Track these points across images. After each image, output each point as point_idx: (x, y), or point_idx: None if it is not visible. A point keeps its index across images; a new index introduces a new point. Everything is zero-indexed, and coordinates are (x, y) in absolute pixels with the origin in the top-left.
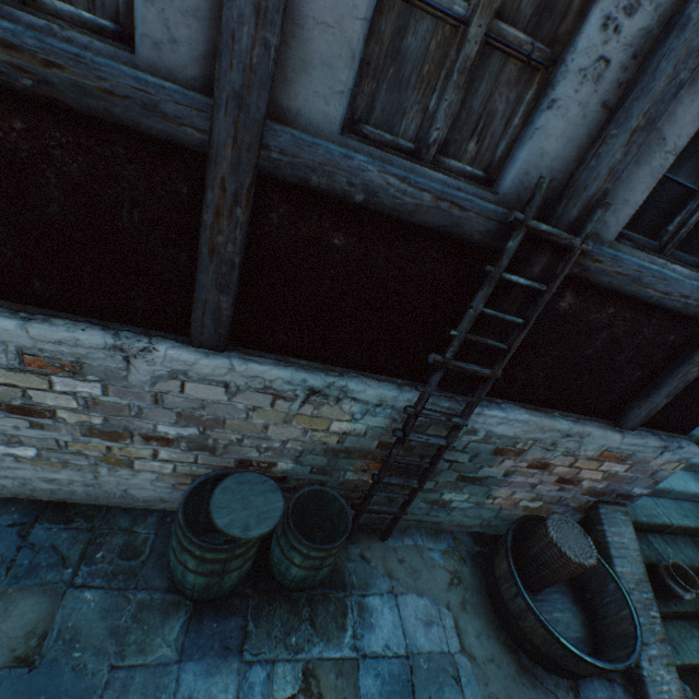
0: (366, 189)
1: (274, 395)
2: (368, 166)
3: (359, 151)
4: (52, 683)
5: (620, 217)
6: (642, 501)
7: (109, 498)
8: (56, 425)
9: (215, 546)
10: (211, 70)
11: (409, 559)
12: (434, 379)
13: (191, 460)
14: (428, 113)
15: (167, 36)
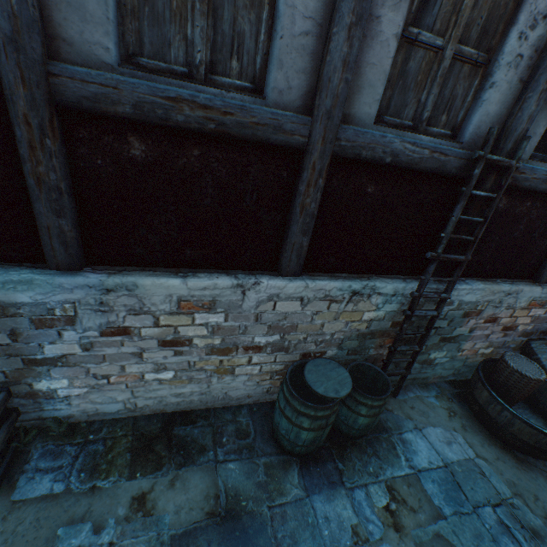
0: (392, 154)
1: (330, 301)
2: (394, 140)
3: (385, 132)
4: (238, 523)
5: (532, 144)
6: None
7: (214, 402)
8: (190, 350)
9: (324, 406)
10: (308, 100)
11: (416, 406)
12: (431, 269)
13: (272, 360)
14: (420, 102)
15: (286, 86)
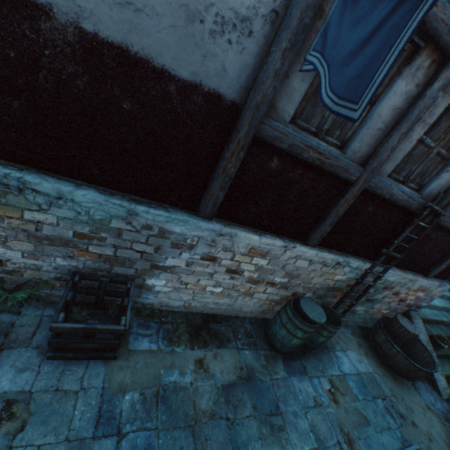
0: (390, 194)
1: (323, 265)
2: (394, 188)
3: (390, 182)
4: (256, 384)
5: None
6: (420, 310)
7: (231, 311)
8: (239, 277)
9: (314, 326)
10: (364, 159)
11: (341, 337)
12: (382, 258)
13: (276, 293)
14: (411, 170)
15: (358, 150)
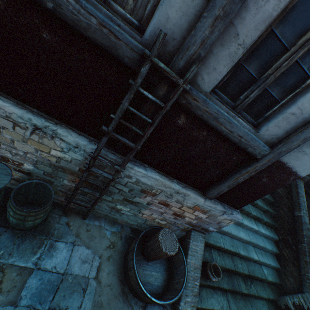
0: (54, 0)
1: (14, 123)
2: None
3: None
4: None
5: (212, 78)
6: (216, 235)
7: None
8: None
9: None
10: None
11: (92, 231)
12: (102, 140)
13: None
14: None
15: None
